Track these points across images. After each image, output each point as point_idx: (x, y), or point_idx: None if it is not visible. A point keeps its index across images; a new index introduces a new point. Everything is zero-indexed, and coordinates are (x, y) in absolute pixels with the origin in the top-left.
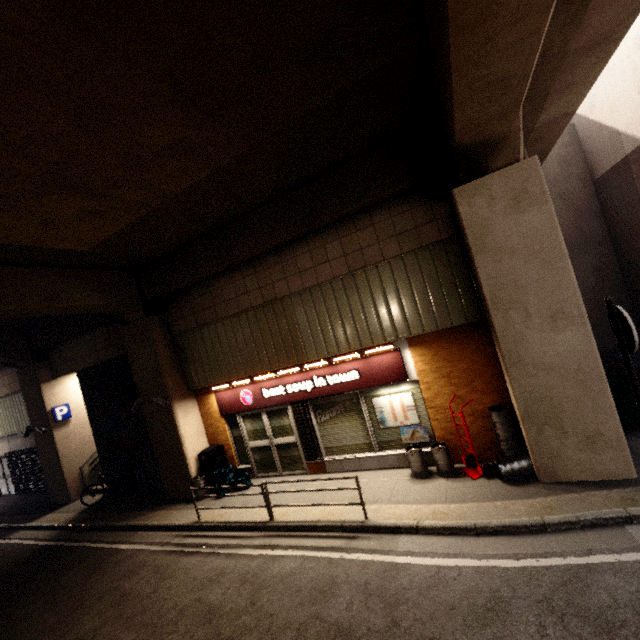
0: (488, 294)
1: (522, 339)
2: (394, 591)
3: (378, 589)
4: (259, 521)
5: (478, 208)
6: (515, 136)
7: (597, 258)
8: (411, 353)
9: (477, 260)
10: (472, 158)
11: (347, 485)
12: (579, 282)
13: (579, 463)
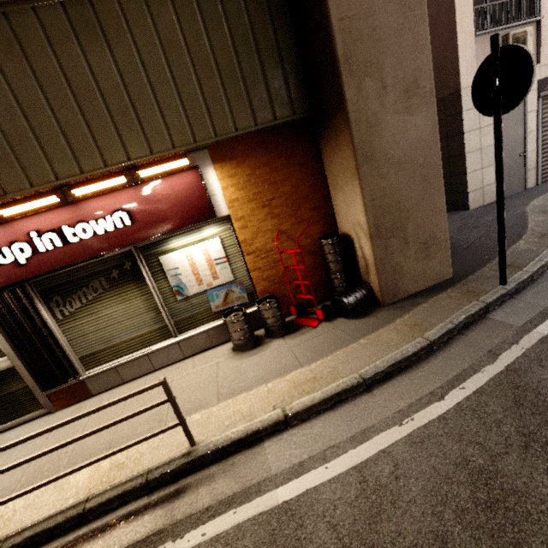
0: (341, 46)
1: (376, 123)
2: None
3: None
4: None
5: None
6: None
7: None
8: (217, 173)
9: None
10: None
11: (136, 401)
12: None
13: (416, 274)
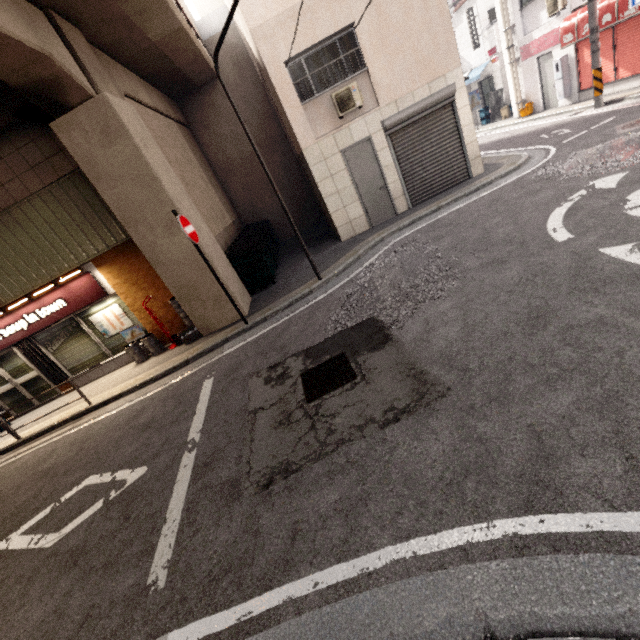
0: (118, 216)
1: (155, 246)
2: (90, 435)
3: (81, 439)
4: (8, 445)
5: (78, 142)
6: (67, 77)
7: (282, 156)
8: (101, 273)
9: (98, 188)
10: (42, 96)
11: (90, 389)
12: (276, 178)
13: (217, 318)
